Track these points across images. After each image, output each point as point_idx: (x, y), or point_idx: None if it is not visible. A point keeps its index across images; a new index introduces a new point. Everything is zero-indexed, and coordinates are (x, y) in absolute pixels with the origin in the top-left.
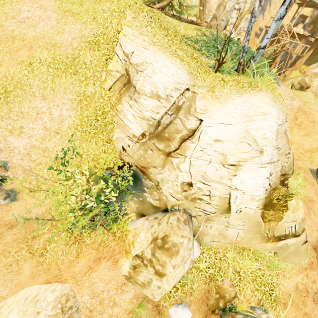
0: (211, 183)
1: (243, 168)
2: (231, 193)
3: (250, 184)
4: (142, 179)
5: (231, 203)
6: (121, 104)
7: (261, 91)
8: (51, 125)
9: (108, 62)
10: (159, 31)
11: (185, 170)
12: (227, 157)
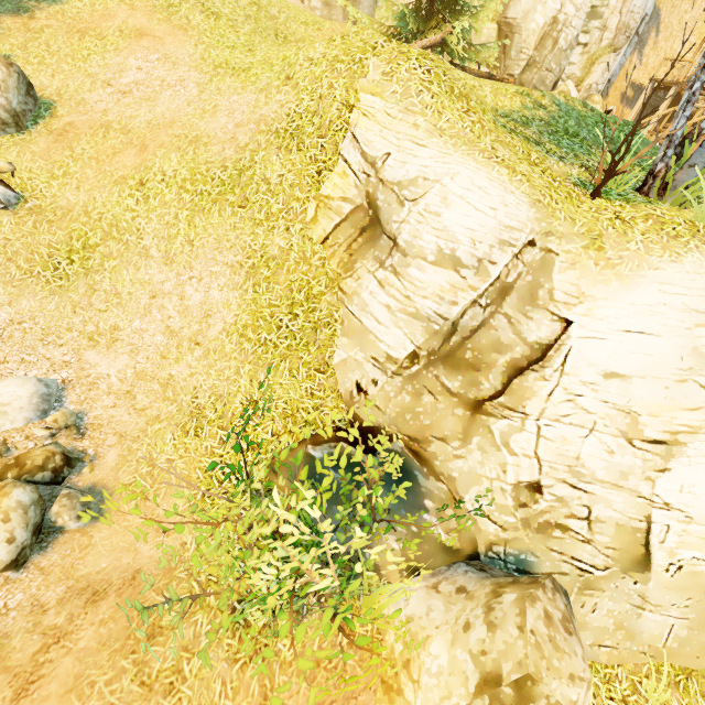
0: (595, 486)
1: (687, 451)
2: (653, 516)
3: None
4: (418, 476)
5: (653, 546)
6: (354, 278)
7: None
8: (183, 325)
9: (321, 177)
10: (450, 101)
11: (523, 450)
12: (642, 419)
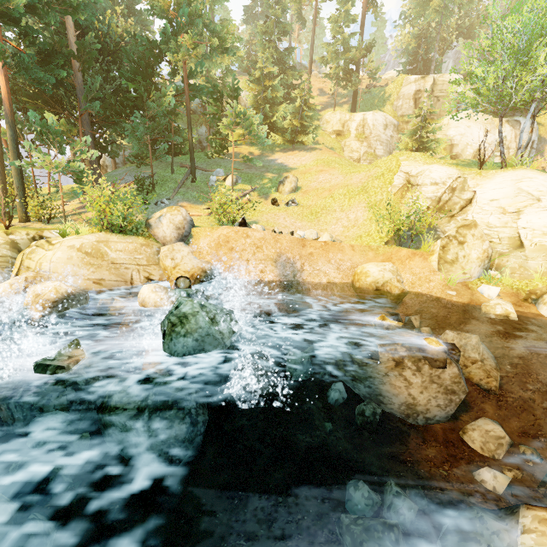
0: (497, 229)
1: (524, 212)
2: (520, 232)
3: (536, 222)
4: (434, 224)
5: (523, 240)
6: (405, 198)
7: (525, 169)
8: (349, 224)
9: (391, 181)
10: (428, 158)
11: None
12: (506, 208)
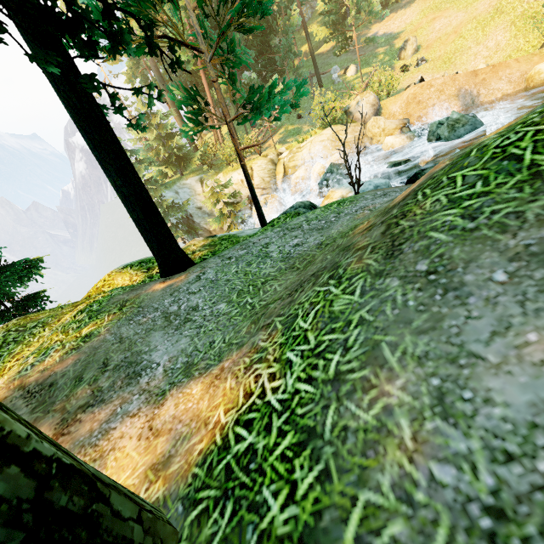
0: None
1: None
2: None
3: None
4: None
5: None
6: None
7: None
8: (489, 53)
9: None
10: None
11: None
12: None
